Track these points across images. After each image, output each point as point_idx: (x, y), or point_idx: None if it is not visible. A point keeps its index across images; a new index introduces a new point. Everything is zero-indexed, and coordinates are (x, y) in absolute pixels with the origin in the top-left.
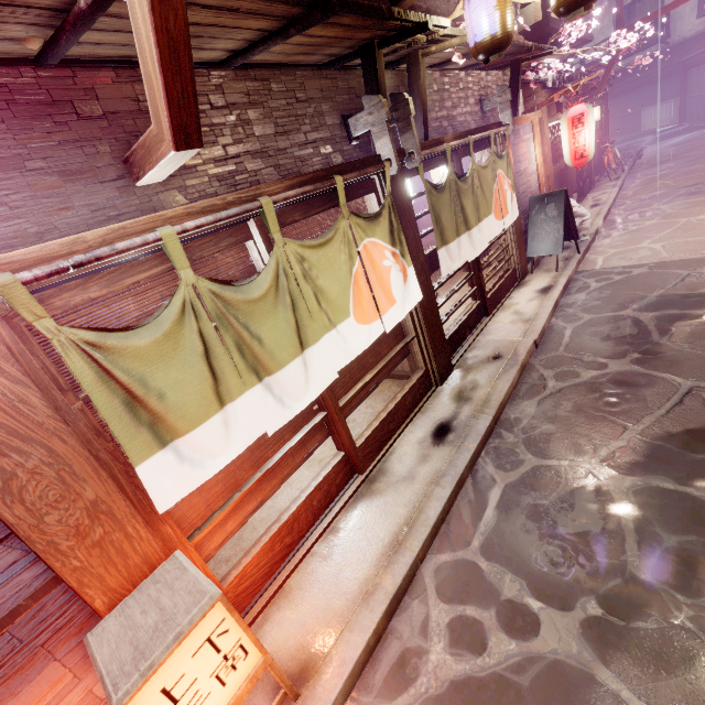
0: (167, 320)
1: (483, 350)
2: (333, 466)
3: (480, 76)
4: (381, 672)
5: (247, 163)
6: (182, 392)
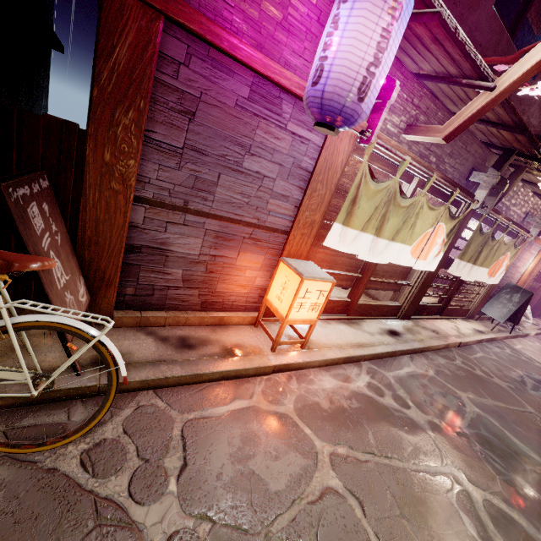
0: (381, 186)
1: (429, 325)
2: (344, 300)
3: (538, 202)
4: (334, 372)
5: (431, 156)
6: (361, 213)
